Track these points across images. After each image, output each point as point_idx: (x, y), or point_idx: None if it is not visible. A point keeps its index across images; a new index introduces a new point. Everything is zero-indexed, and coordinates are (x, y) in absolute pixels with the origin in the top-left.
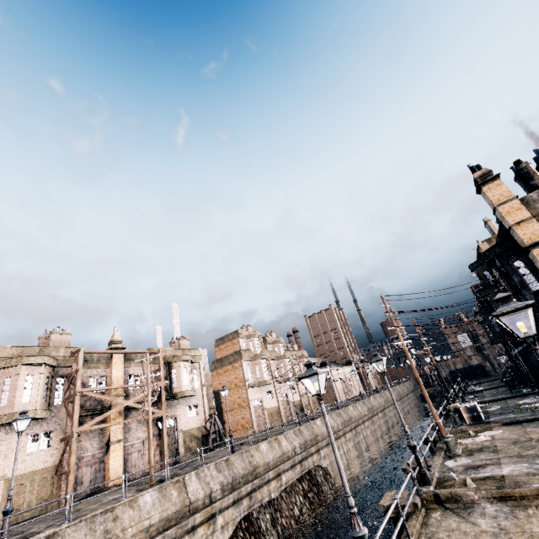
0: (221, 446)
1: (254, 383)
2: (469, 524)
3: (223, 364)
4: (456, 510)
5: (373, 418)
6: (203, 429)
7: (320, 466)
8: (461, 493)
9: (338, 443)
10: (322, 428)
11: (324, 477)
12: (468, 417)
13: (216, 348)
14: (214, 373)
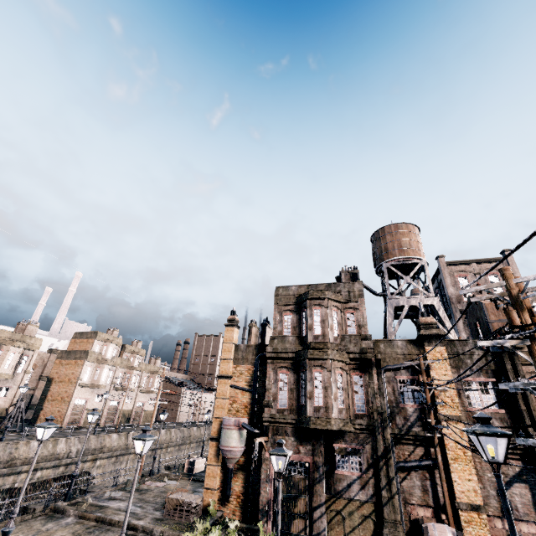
0: (12, 431)
1: (87, 384)
2: (42, 525)
3: (69, 356)
4: (53, 518)
5: (182, 446)
6: (4, 411)
7: (88, 473)
8: (68, 509)
9: (123, 458)
10: (115, 442)
11: (86, 482)
12: (187, 467)
13: (72, 339)
14: (57, 361)
